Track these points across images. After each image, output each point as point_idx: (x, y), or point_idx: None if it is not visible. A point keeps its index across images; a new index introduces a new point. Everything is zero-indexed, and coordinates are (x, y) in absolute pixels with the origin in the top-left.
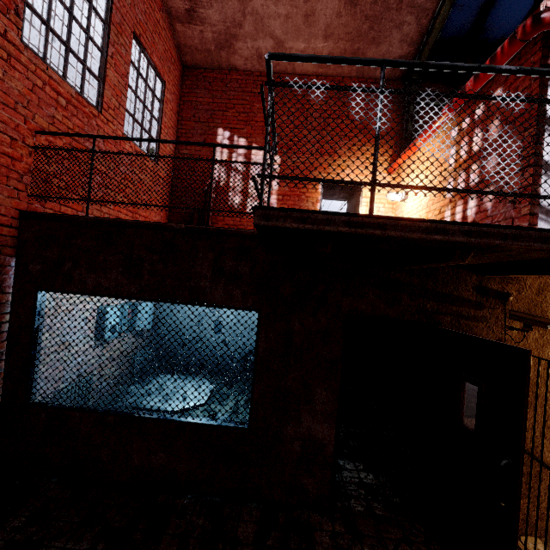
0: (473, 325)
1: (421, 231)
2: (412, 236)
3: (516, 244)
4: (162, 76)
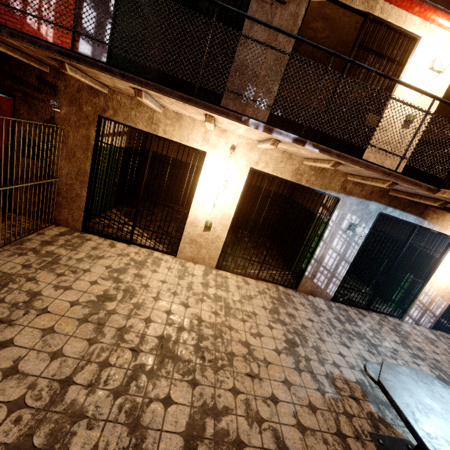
0: (36, 103)
1: None
2: None
3: None
4: None
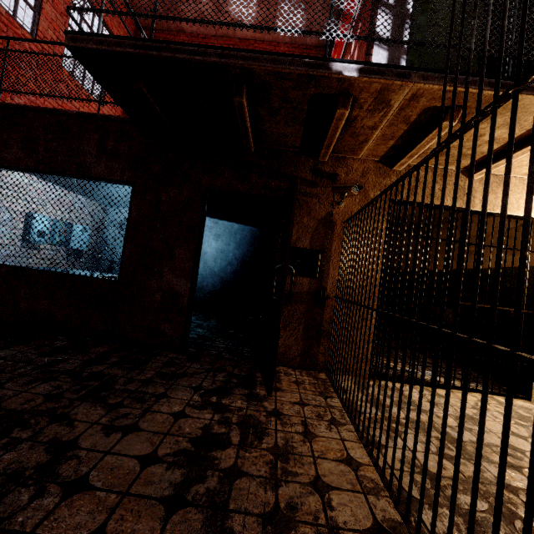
0: (308, 200)
1: (187, 53)
2: (180, 57)
3: (255, 64)
4: (111, 29)
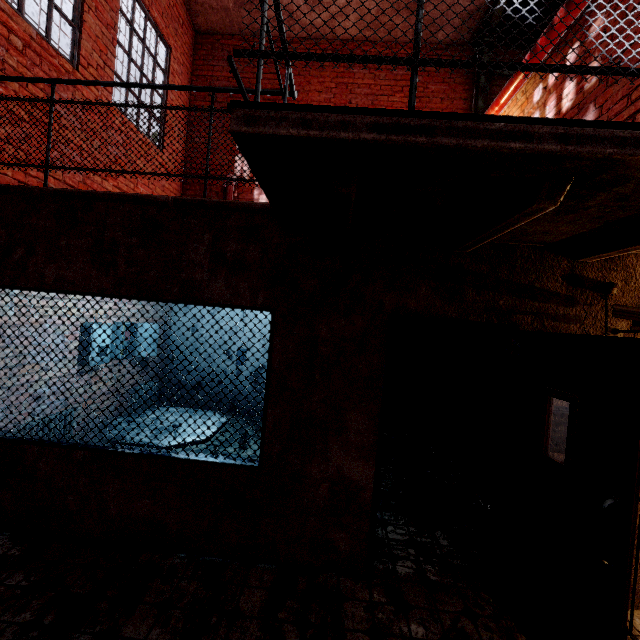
0: (562, 327)
1: (490, 136)
2: (475, 145)
3: None
4: (167, 39)
